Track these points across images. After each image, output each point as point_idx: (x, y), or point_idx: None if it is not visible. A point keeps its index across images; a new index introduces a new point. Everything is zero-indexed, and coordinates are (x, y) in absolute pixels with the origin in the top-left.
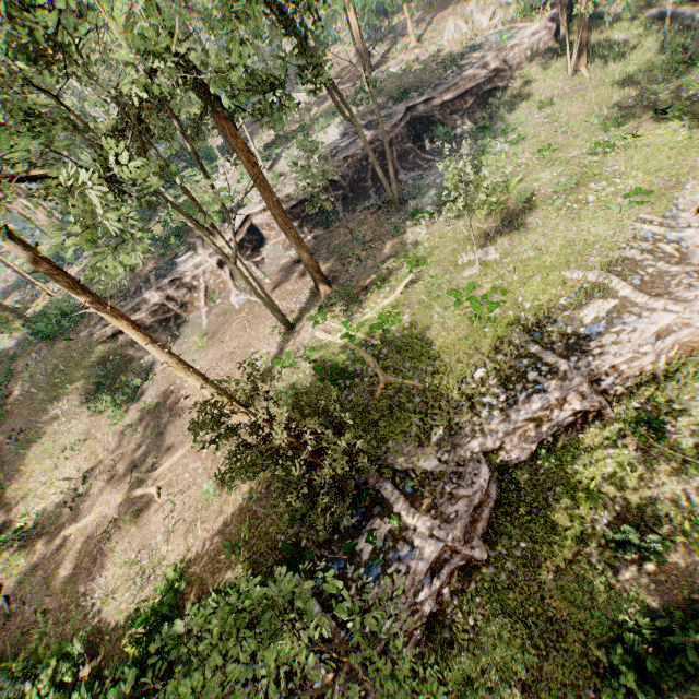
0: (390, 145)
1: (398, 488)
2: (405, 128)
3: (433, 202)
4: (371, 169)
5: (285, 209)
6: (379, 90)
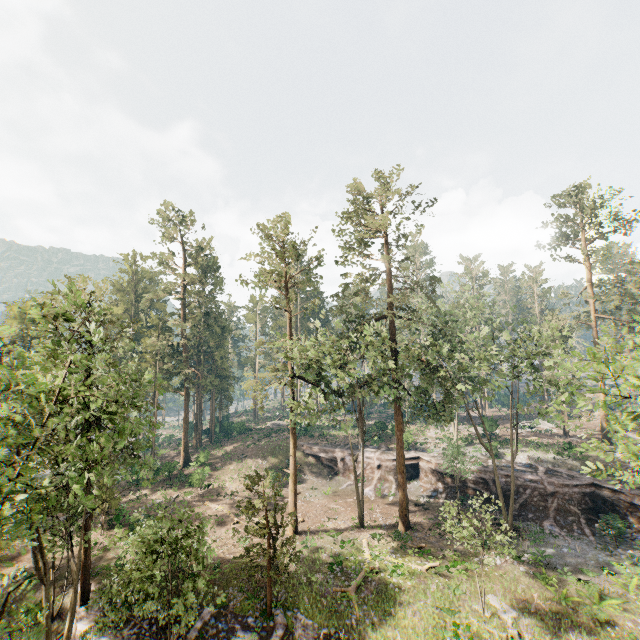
0: (552, 495)
1: (281, 638)
2: (578, 494)
3: (531, 552)
4: (525, 498)
5: (440, 471)
6: (587, 457)
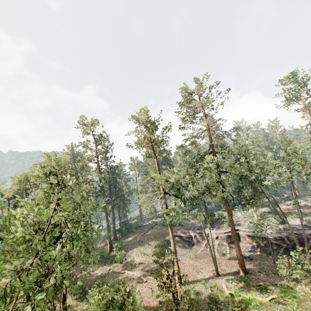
0: None
1: None
2: None
3: None
4: (309, 245)
5: (253, 235)
6: None
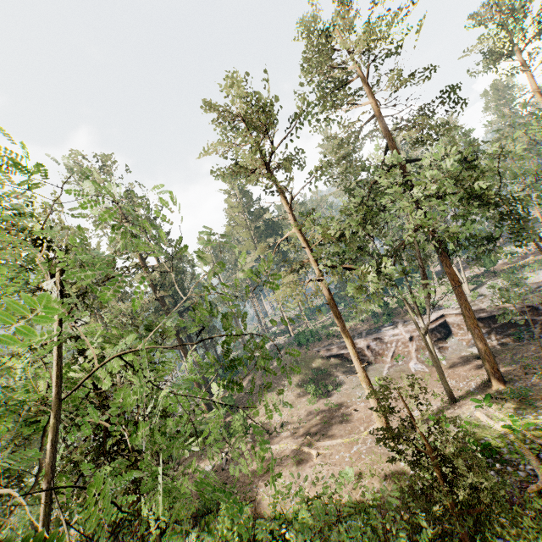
0: None
1: None
2: None
3: None
4: None
5: (477, 317)
6: None
